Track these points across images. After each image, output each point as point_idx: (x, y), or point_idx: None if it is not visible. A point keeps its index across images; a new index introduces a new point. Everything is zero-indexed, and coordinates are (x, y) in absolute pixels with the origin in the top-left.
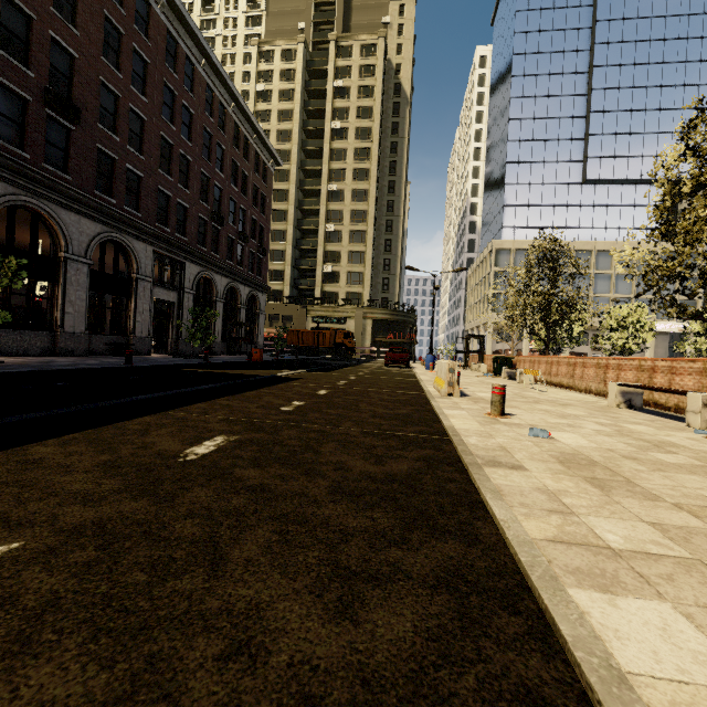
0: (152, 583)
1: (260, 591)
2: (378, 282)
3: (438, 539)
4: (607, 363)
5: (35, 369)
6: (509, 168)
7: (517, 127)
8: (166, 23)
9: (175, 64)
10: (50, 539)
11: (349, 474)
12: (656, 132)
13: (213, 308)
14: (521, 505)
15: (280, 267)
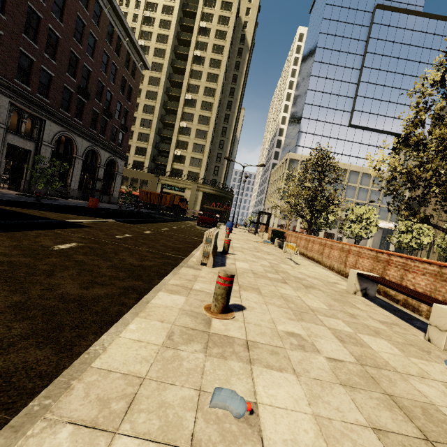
0: None
1: None
2: (211, 168)
3: None
4: (349, 249)
5: None
6: (306, 107)
7: (315, 81)
8: None
9: None
10: None
11: None
12: (396, 102)
13: (72, 163)
14: None
15: (144, 146)
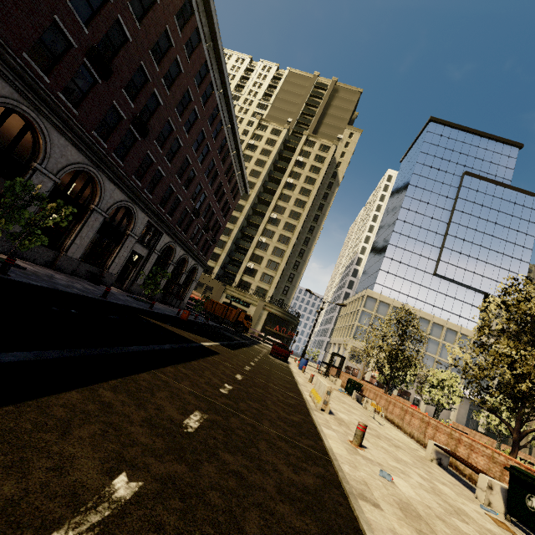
0: None
1: None
2: (281, 286)
3: None
4: (428, 421)
5: (50, 286)
6: (390, 247)
7: (401, 225)
8: (218, 101)
9: (212, 122)
10: (154, 484)
11: (282, 477)
12: (485, 261)
13: (166, 268)
14: None
15: (218, 252)
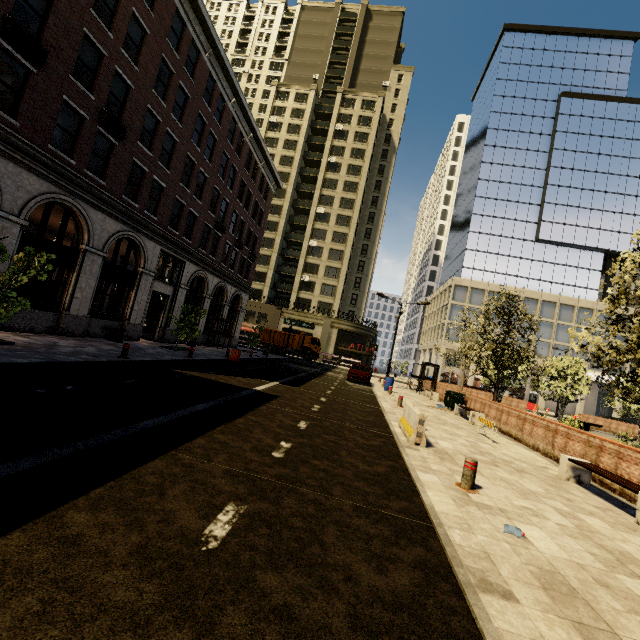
0: None
1: None
2: (348, 296)
3: None
4: (556, 428)
5: (44, 359)
6: (474, 218)
7: (485, 186)
8: (209, 68)
9: (210, 99)
10: None
11: (360, 590)
12: (601, 209)
13: (201, 303)
14: None
15: (263, 270)
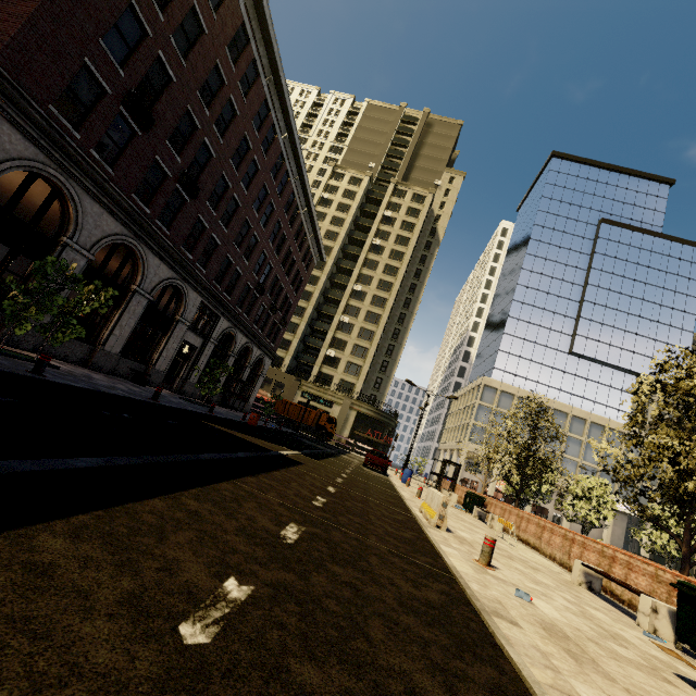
0: (344, 639)
1: (401, 663)
2: (372, 378)
3: (480, 663)
4: (573, 537)
5: (92, 387)
6: (510, 321)
7: (523, 292)
8: (282, 148)
9: (276, 174)
10: (266, 589)
11: (402, 591)
12: (635, 332)
13: (225, 361)
14: (526, 655)
15: (289, 337)
